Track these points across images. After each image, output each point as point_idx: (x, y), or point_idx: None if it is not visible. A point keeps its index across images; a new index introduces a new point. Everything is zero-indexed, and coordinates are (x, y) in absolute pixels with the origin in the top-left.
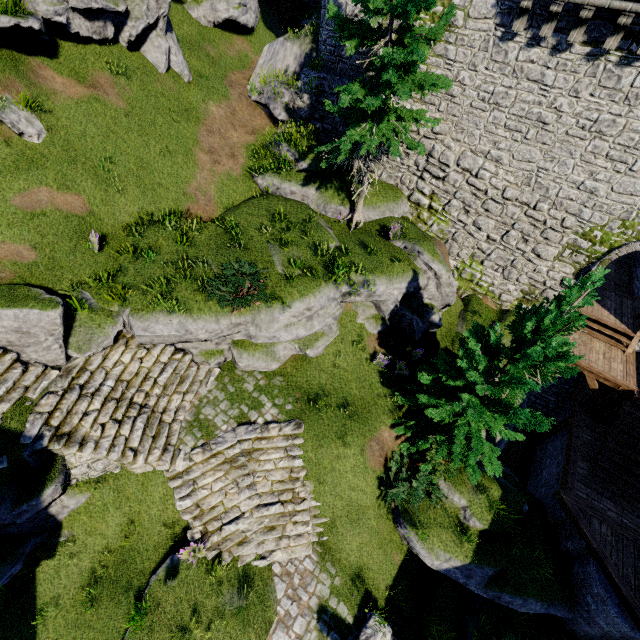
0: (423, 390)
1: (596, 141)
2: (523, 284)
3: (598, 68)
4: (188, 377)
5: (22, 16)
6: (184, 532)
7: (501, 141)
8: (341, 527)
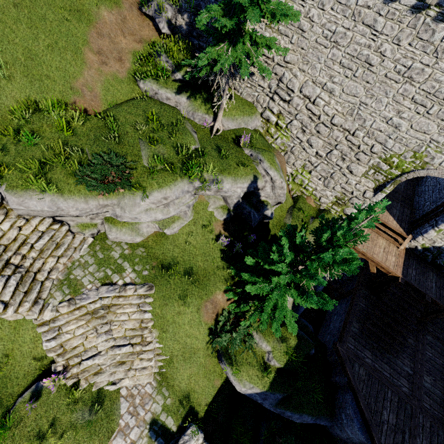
0: (249, 268)
1: (406, 85)
2: (337, 192)
3: (419, 20)
4: (63, 244)
5: None
6: (52, 363)
7: (336, 76)
8: (176, 363)
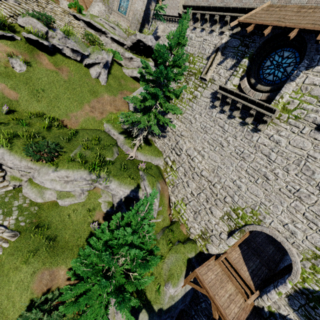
0: None
1: (242, 162)
2: (202, 226)
3: (244, 129)
4: None
5: (42, 39)
6: None
7: (205, 148)
8: None
